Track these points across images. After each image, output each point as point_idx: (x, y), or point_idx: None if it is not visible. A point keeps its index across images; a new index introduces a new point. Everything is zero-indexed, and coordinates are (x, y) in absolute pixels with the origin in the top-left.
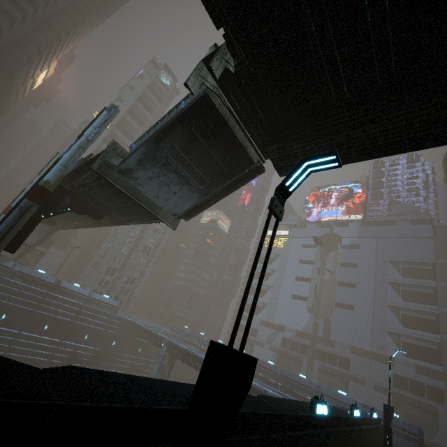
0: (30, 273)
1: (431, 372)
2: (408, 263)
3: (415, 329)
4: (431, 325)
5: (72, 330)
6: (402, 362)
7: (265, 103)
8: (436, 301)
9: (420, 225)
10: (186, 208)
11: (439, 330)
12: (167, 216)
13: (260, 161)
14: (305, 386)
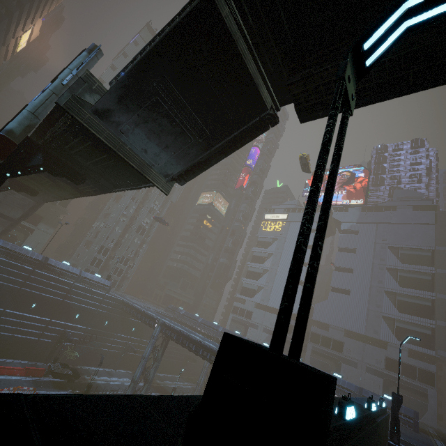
0: (14, 249)
1: (423, 356)
2: (408, 249)
3: (410, 314)
4: (427, 311)
5: (61, 309)
6: (395, 346)
7: (292, 2)
8: (433, 287)
9: (422, 212)
10: (181, 168)
11: (434, 315)
12: (157, 177)
13: (274, 108)
14: None
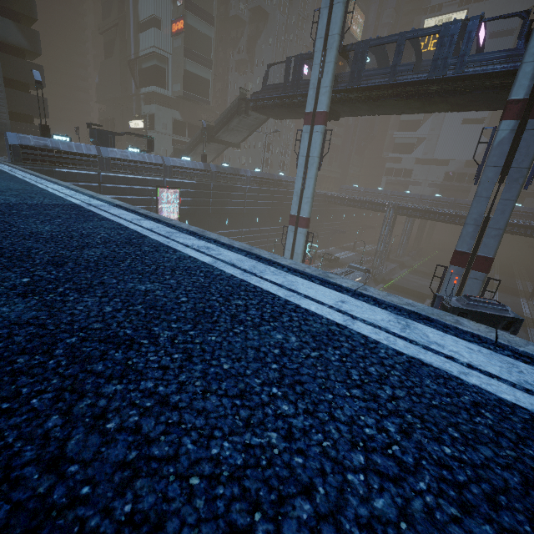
0: (257, 175)
1: None
2: None
3: None
4: None
5: None
6: None
7: None
8: None
9: None
10: None
11: None
12: None
13: None
14: (524, 213)
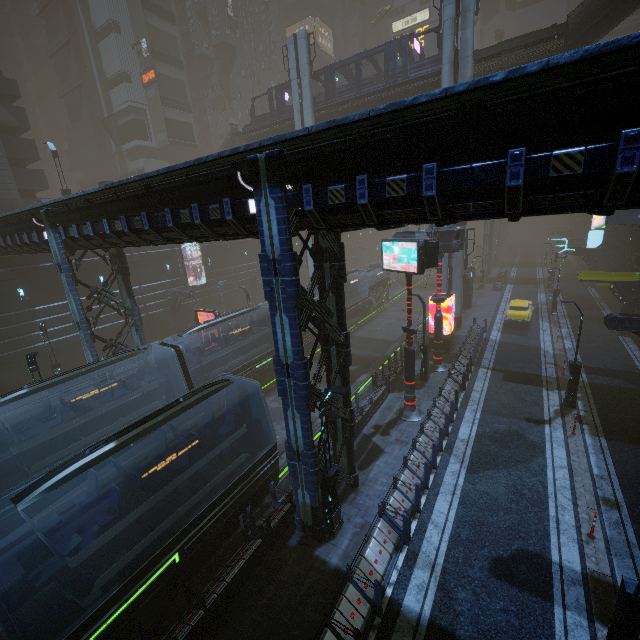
0: None
1: None
2: None
3: None
4: None
5: None
6: None
7: None
8: None
9: None
10: None
11: None
12: None
13: None
14: None
